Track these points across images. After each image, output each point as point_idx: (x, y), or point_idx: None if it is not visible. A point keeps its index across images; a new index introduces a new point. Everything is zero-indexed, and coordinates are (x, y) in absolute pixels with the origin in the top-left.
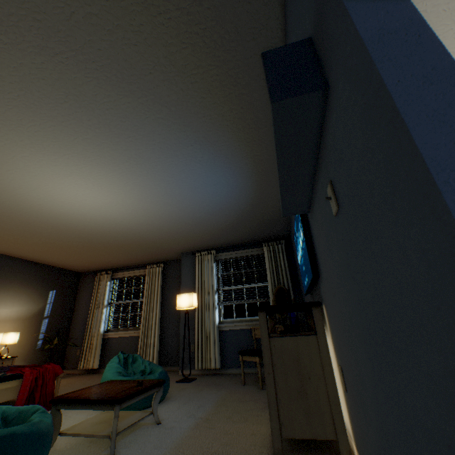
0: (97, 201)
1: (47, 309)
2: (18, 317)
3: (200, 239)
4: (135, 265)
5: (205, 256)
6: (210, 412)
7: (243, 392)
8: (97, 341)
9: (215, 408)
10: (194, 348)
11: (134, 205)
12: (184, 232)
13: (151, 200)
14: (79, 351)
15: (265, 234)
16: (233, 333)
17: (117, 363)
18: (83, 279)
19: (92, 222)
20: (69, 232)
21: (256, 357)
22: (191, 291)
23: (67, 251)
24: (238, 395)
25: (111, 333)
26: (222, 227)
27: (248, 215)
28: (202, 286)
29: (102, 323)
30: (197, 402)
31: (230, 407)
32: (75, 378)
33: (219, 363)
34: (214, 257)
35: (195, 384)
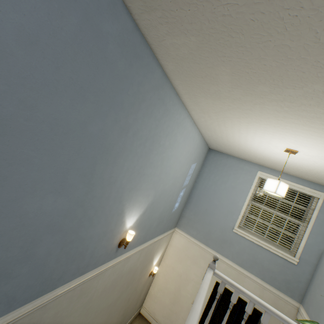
0: None
1: None
2: None
3: None
4: None
5: None
6: None
7: None
8: None
9: None
10: None
11: None
12: None
13: None
14: None
15: None
16: None
17: None
18: None
19: None
20: None
21: None
22: None
23: None
24: None
25: None
26: None
27: None
28: None
29: None
30: None
31: None
32: None
33: None
34: None
35: None
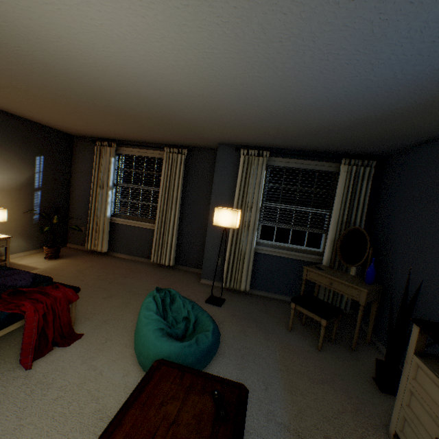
0: (118, 17)
1: (36, 180)
2: (0, 187)
3: (259, 135)
4: (147, 142)
5: (254, 158)
6: (290, 411)
7: (300, 352)
8: (103, 226)
9: (290, 397)
10: (220, 262)
11: (200, 49)
12: (248, 121)
13: (244, 45)
14: (83, 229)
15: (356, 148)
16: (269, 258)
17: (156, 313)
18: (77, 146)
19: (97, 70)
20: (51, 79)
21: (321, 319)
22: (225, 199)
23: (51, 107)
24: (299, 361)
25: (120, 220)
26: (313, 128)
27: (383, 120)
28: (243, 198)
29: (108, 208)
30: (256, 368)
31: (309, 400)
32: (84, 262)
33: (249, 286)
34: (266, 162)
35: (231, 315)
